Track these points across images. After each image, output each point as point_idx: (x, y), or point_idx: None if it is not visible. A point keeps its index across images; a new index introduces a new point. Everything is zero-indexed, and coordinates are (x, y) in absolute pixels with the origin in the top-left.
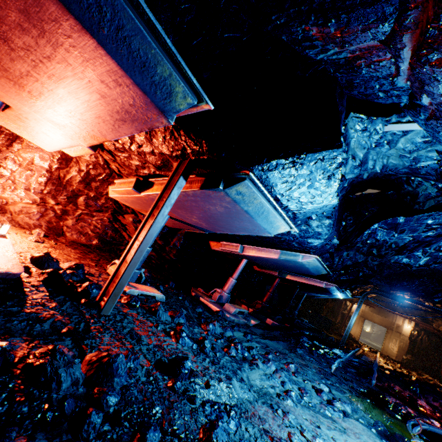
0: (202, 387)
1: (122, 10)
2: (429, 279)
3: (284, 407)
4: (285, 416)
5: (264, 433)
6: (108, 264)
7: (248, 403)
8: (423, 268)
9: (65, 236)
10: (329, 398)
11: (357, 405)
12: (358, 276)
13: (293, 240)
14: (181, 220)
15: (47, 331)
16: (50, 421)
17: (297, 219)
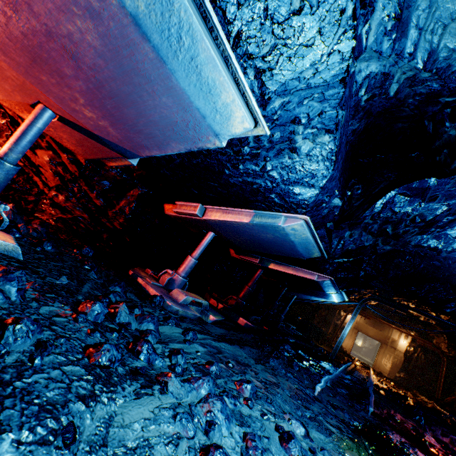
0: None
1: None
2: (442, 284)
3: None
4: None
5: None
6: None
7: None
8: (440, 269)
9: None
10: (303, 453)
11: None
12: (358, 276)
13: (271, 188)
14: (75, 123)
15: None
16: None
17: (269, 107)
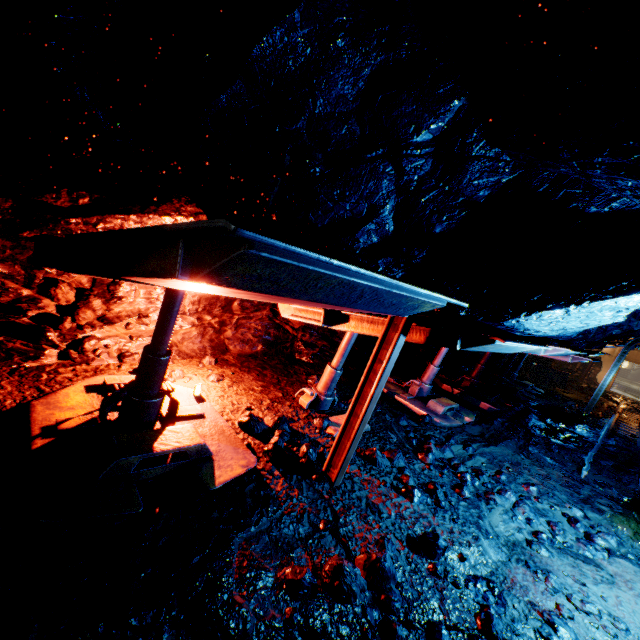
0: (456, 561)
1: (386, 292)
2: None
3: (540, 562)
4: (547, 580)
5: (531, 607)
6: (289, 384)
7: (503, 567)
8: None
9: (229, 350)
10: (586, 529)
11: (622, 530)
12: None
13: None
14: None
15: (309, 531)
16: (370, 639)
17: None
